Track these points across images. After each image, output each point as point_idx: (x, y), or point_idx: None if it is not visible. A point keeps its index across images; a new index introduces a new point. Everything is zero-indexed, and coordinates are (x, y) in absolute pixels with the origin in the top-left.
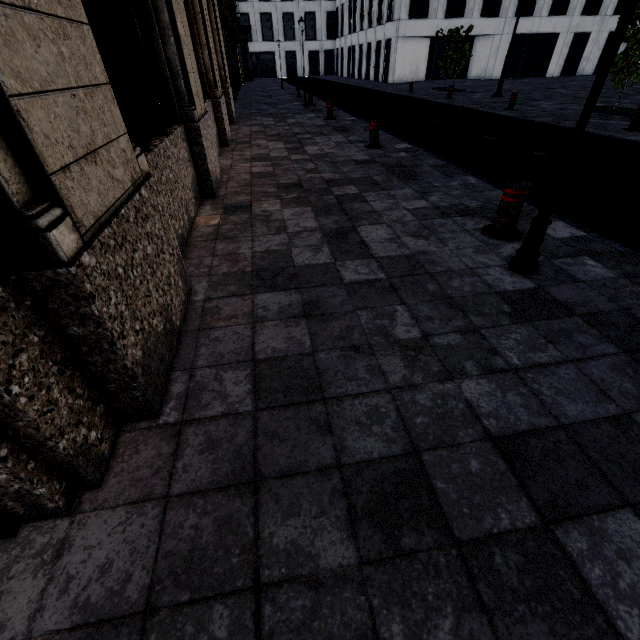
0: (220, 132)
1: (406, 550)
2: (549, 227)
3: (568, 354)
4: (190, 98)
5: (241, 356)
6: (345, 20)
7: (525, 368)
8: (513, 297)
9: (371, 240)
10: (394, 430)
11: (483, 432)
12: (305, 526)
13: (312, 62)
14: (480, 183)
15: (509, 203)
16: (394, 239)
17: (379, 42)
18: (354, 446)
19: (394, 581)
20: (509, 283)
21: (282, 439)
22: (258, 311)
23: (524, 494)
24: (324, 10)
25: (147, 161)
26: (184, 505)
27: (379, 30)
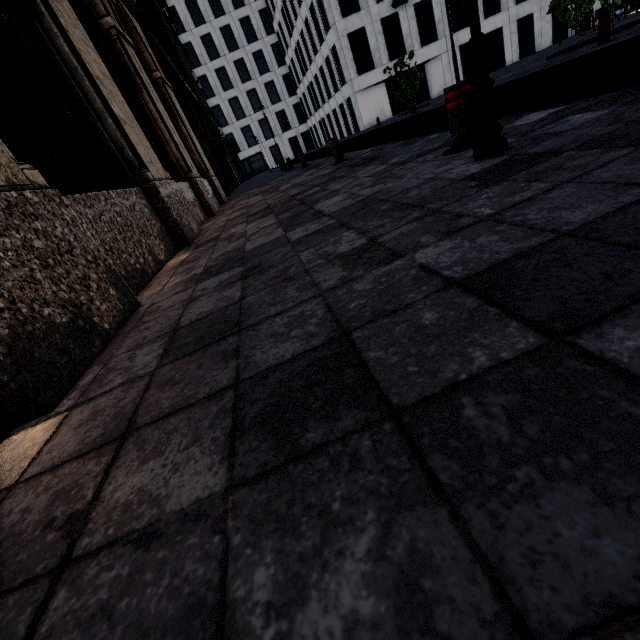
0: (204, 206)
1: (307, 448)
2: (520, 121)
3: (561, 179)
4: (142, 164)
5: (163, 331)
6: (309, 103)
7: (501, 211)
8: (481, 174)
9: (325, 207)
10: (318, 325)
11: (443, 282)
12: (165, 464)
13: (294, 146)
14: (442, 133)
15: (455, 107)
16: (349, 197)
17: (341, 105)
18: (262, 358)
19: (277, 498)
20: (476, 168)
21: (176, 383)
22: (196, 294)
23: (512, 318)
24: (290, 105)
25: (74, 199)
26: (27, 488)
27: (338, 96)
